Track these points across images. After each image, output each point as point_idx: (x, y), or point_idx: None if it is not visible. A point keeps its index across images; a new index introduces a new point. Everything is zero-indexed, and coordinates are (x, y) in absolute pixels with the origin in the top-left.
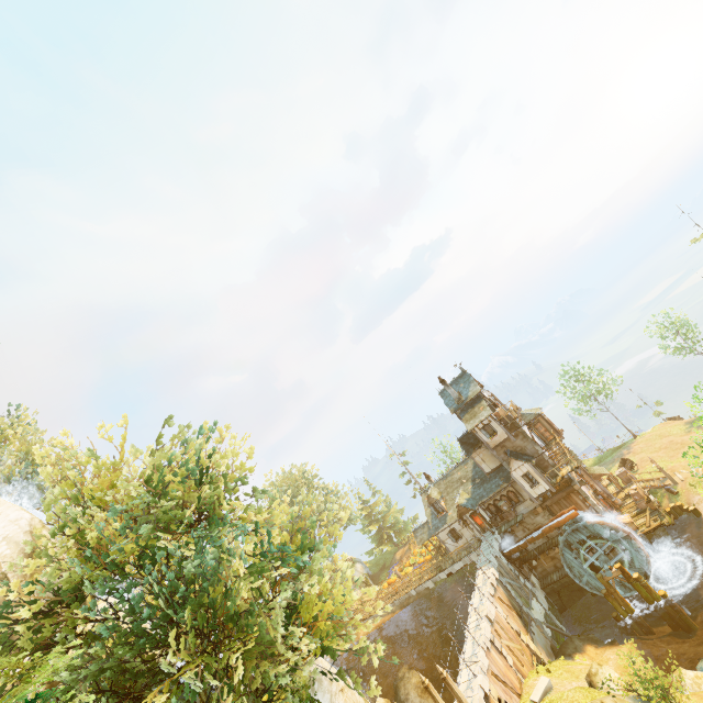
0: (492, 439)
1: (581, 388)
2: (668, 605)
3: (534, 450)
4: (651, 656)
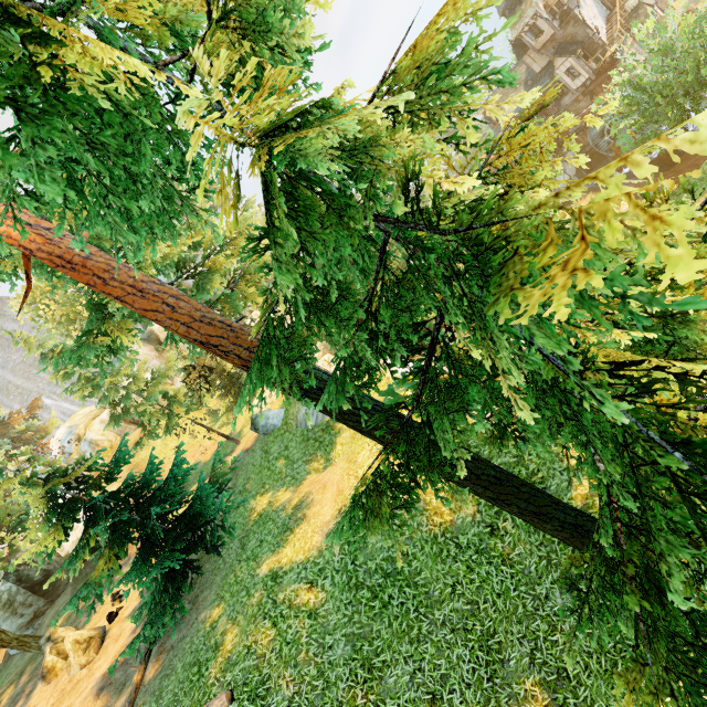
0: (538, 41)
1: None
2: (661, 153)
3: (585, 35)
4: None
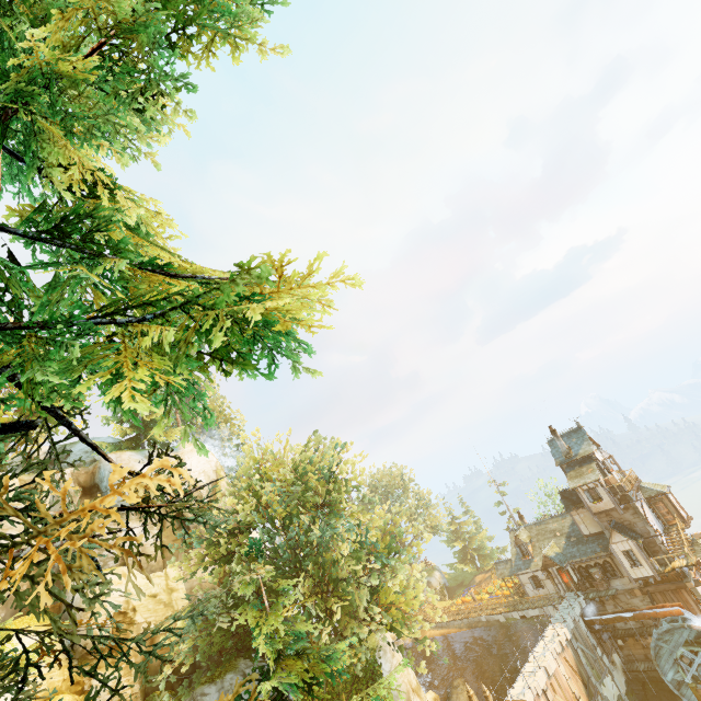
0: (595, 505)
1: None
2: None
3: (645, 530)
4: None
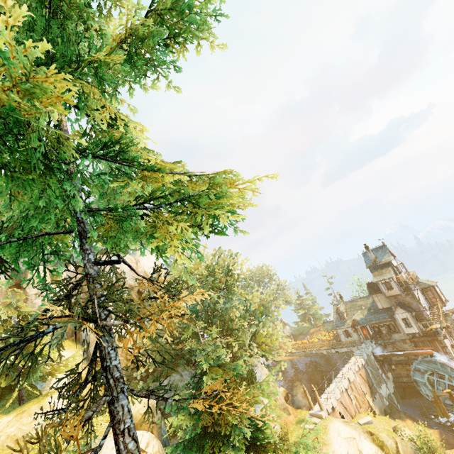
0: (388, 292)
1: None
2: None
3: (417, 307)
4: (447, 441)
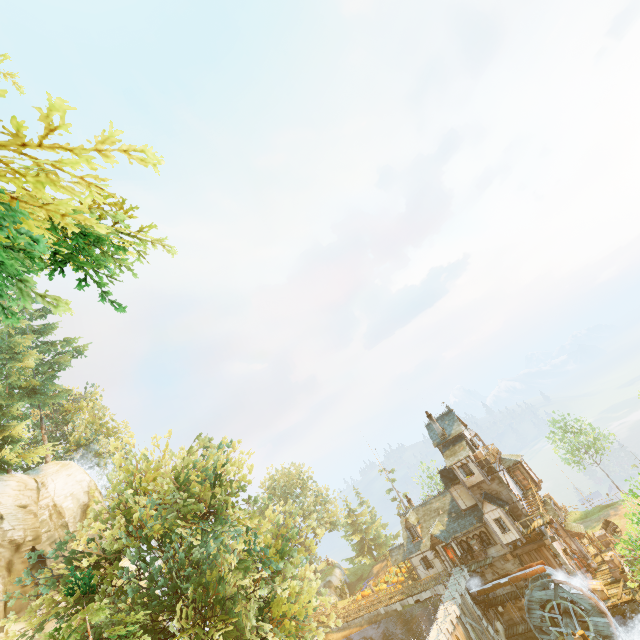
0: (469, 479)
1: (571, 438)
2: None
3: (509, 497)
4: None
